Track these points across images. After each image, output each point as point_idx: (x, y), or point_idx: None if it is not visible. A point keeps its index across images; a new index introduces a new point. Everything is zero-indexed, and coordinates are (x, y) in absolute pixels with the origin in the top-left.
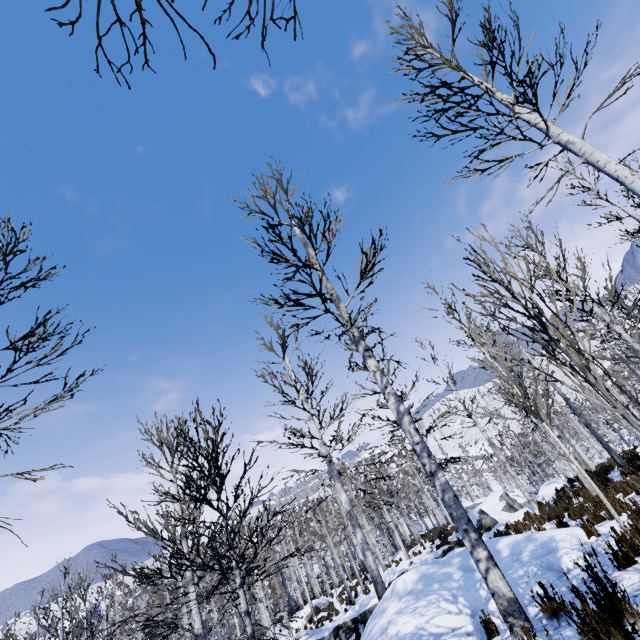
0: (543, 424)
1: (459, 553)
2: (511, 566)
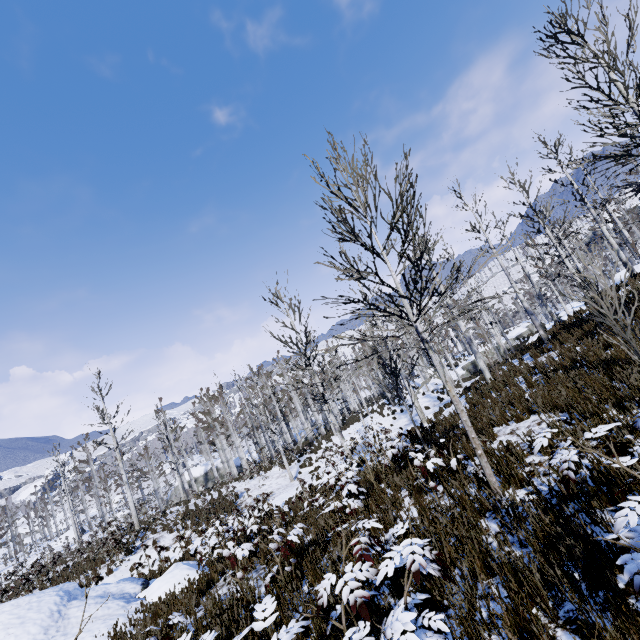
0: None
1: None
2: None
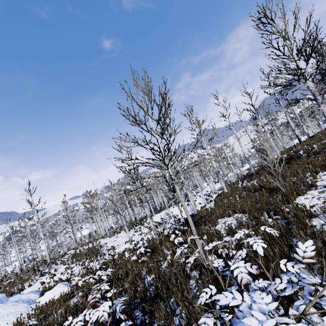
0: None
1: None
2: None
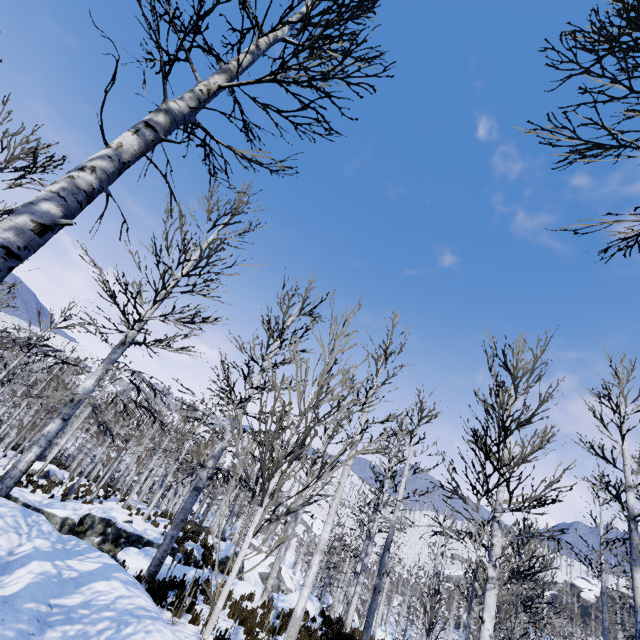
0: (259, 508)
1: (78, 545)
2: (6, 622)
